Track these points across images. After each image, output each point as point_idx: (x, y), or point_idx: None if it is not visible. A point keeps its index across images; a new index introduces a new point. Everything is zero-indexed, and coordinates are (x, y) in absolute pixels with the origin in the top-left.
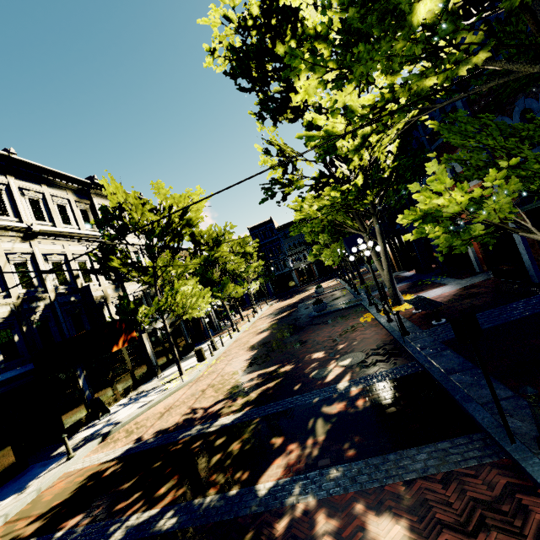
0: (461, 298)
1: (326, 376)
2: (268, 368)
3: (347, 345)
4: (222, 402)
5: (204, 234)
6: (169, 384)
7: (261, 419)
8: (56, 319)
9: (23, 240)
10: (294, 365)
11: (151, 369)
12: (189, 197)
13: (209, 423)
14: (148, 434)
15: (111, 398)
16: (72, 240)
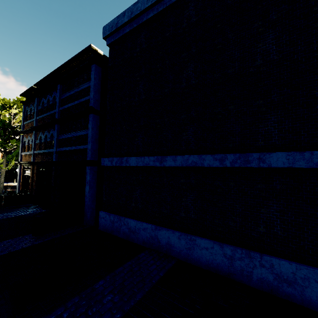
0: None
1: None
2: None
3: None
4: None
5: None
6: None
7: None
8: None
9: None
10: None
11: None
12: None
13: None
14: None
15: None
16: None
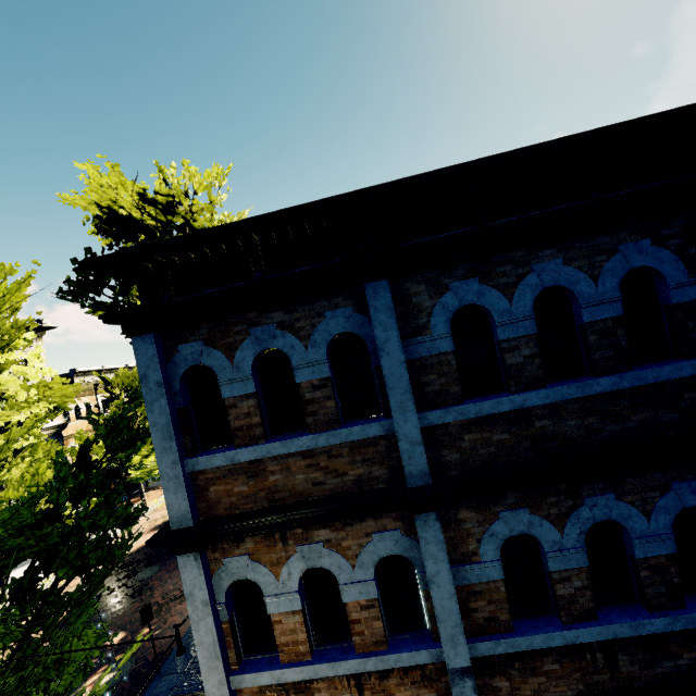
0: None
1: None
2: None
3: (148, 633)
4: None
5: (128, 376)
6: None
7: None
8: None
9: None
10: None
11: None
12: (45, 386)
13: None
14: None
15: None
16: None
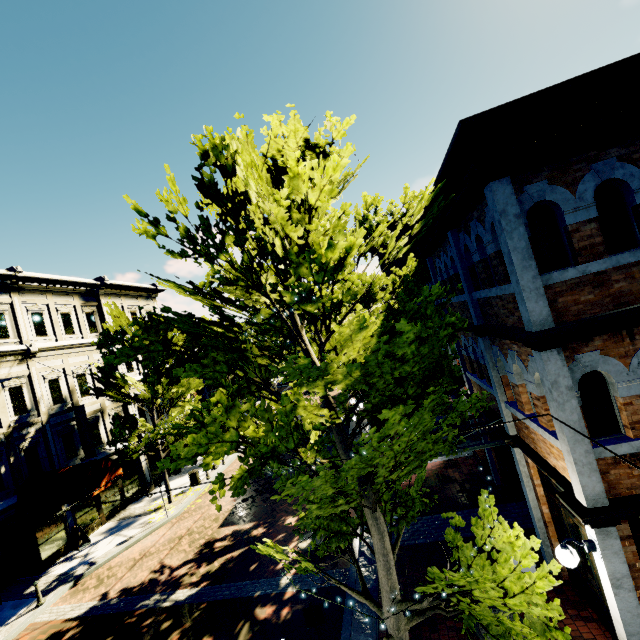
0: (434, 480)
1: (280, 560)
2: (245, 524)
3: None
4: (189, 564)
5: None
6: (155, 514)
7: (207, 605)
8: (46, 443)
9: (20, 363)
10: (266, 529)
11: (144, 485)
12: None
13: (167, 594)
14: (114, 591)
15: (96, 522)
16: (73, 351)
